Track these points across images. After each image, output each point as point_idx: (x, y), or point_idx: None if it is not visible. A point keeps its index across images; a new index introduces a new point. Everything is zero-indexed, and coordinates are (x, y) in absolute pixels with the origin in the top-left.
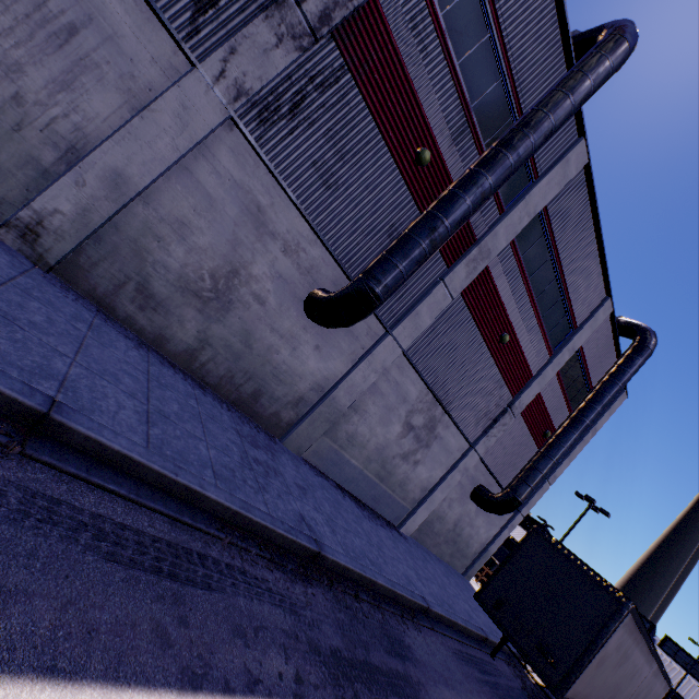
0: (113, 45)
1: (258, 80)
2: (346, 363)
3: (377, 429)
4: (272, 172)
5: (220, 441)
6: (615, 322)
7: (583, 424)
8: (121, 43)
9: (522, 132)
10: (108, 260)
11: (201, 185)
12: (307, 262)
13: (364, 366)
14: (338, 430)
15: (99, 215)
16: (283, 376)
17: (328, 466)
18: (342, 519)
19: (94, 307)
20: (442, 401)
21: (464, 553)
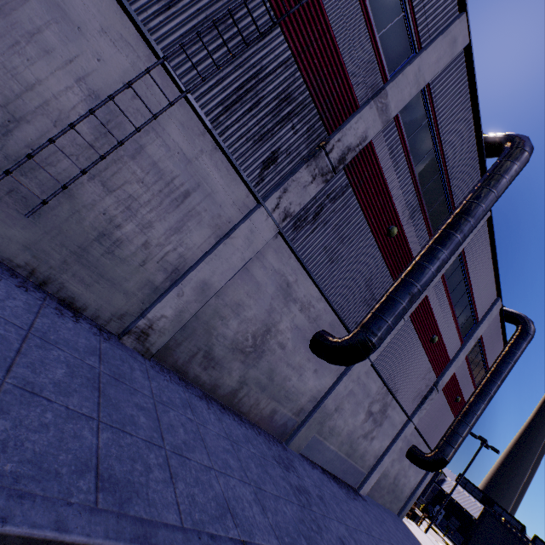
0: (210, 198)
1: (298, 205)
2: (333, 377)
3: (349, 420)
4: (301, 261)
5: (281, 487)
6: (503, 314)
7: (489, 395)
8: (215, 196)
9: (466, 219)
10: (188, 339)
11: (253, 276)
12: (314, 314)
13: (345, 378)
14: (323, 427)
15: (189, 313)
16: (291, 395)
17: (314, 454)
18: (346, 516)
19: (176, 376)
20: (392, 390)
21: (399, 498)
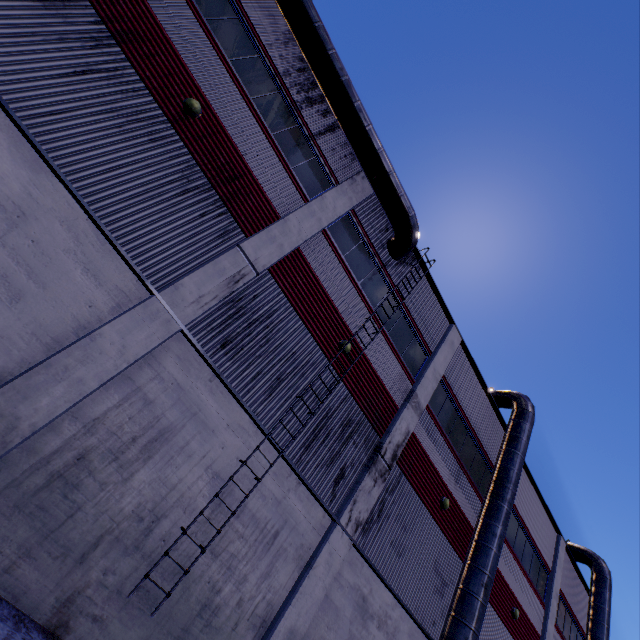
0: (294, 530)
1: (366, 511)
2: None
3: None
4: (374, 569)
5: None
6: (570, 553)
7: None
8: (298, 526)
9: (506, 486)
10: None
11: (332, 601)
12: (392, 626)
13: None
14: None
15: None
16: None
17: None
18: None
19: None
20: None
21: None
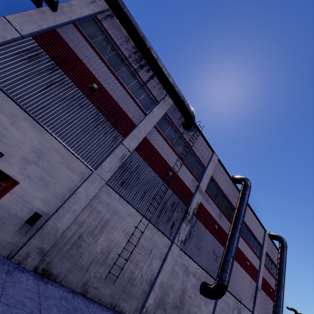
0: (158, 248)
1: (184, 236)
2: (212, 303)
3: None
4: (189, 256)
5: None
6: (270, 237)
7: (282, 285)
8: (159, 246)
9: (239, 218)
10: (157, 310)
11: (174, 270)
12: (198, 275)
13: (218, 302)
14: None
15: (158, 298)
16: None
17: None
18: None
19: None
20: (239, 299)
21: None
